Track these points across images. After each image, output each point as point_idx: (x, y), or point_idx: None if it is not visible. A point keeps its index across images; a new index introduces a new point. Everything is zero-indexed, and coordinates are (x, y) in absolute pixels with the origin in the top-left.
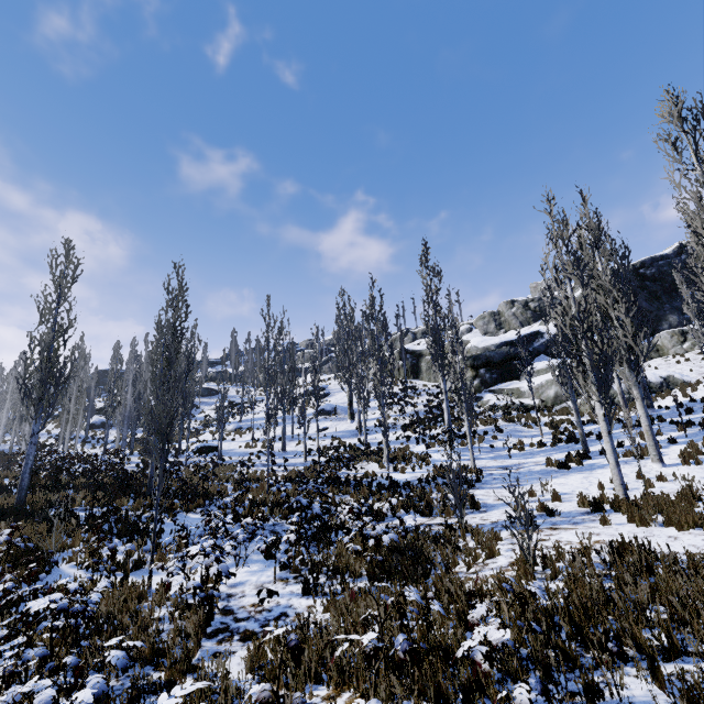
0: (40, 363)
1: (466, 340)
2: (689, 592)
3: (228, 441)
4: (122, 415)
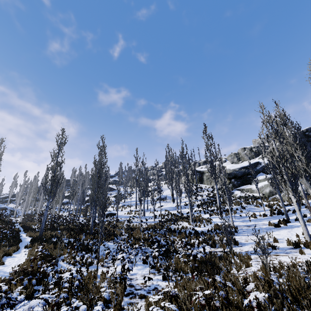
0: (51, 177)
1: (224, 166)
2: None
3: (119, 211)
4: (77, 199)
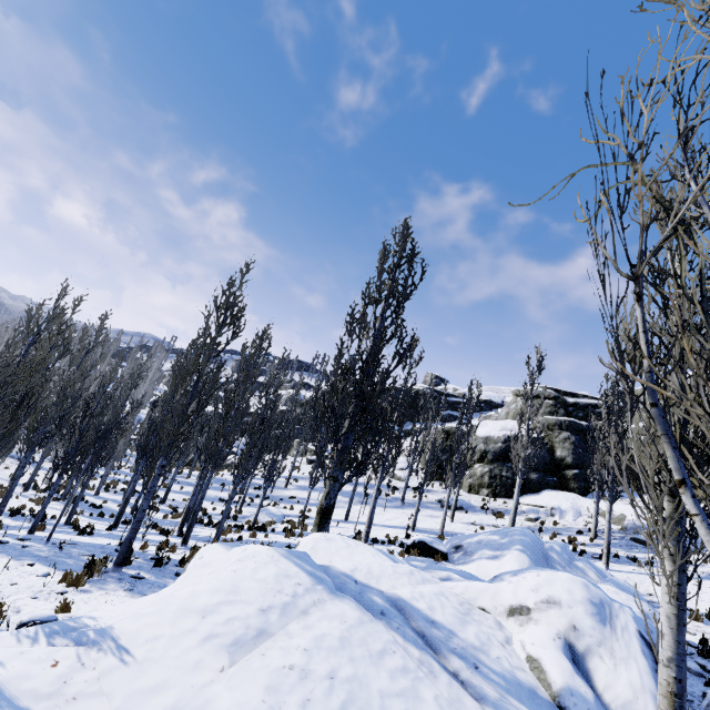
0: None
1: None
2: None
3: None
4: None
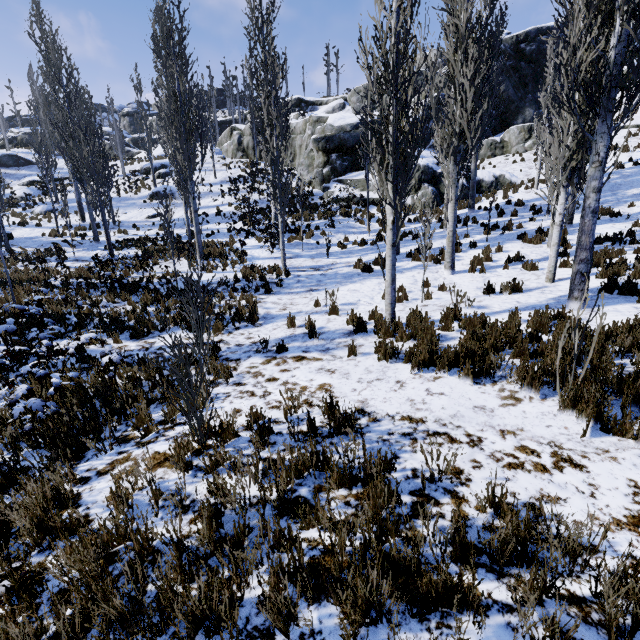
0: None
1: (326, 116)
2: (346, 514)
3: (30, 227)
4: None
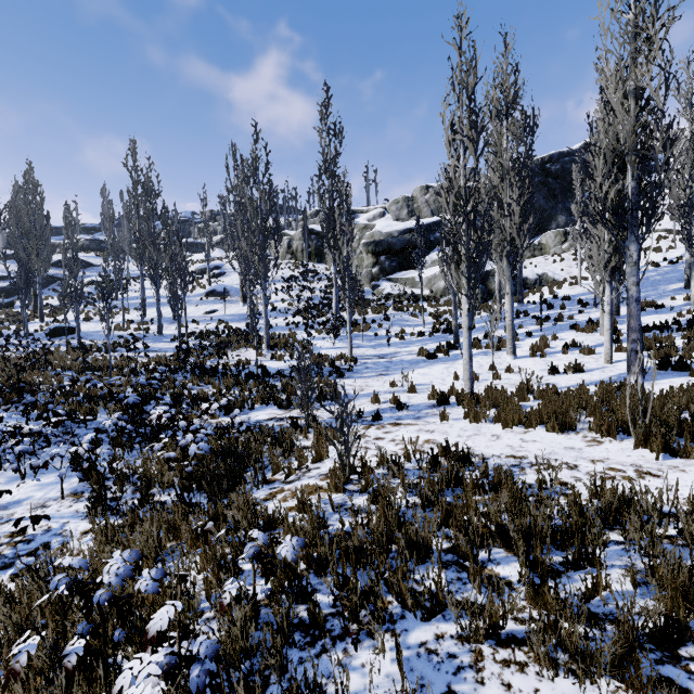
0: None
1: (373, 224)
2: (486, 508)
3: (95, 322)
4: None
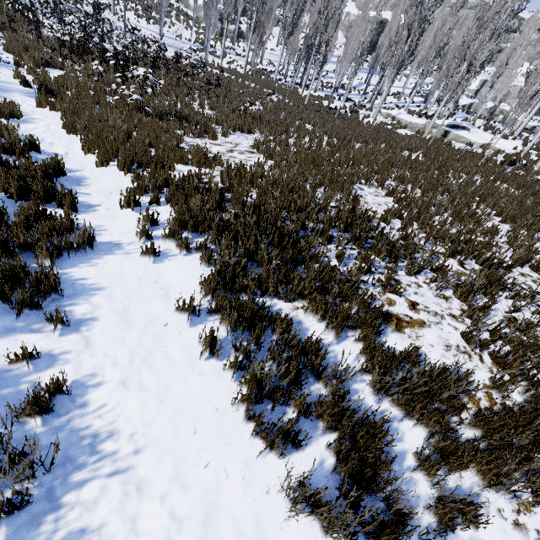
0: None
1: None
2: None
3: None
4: None
